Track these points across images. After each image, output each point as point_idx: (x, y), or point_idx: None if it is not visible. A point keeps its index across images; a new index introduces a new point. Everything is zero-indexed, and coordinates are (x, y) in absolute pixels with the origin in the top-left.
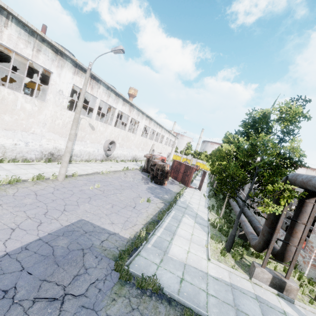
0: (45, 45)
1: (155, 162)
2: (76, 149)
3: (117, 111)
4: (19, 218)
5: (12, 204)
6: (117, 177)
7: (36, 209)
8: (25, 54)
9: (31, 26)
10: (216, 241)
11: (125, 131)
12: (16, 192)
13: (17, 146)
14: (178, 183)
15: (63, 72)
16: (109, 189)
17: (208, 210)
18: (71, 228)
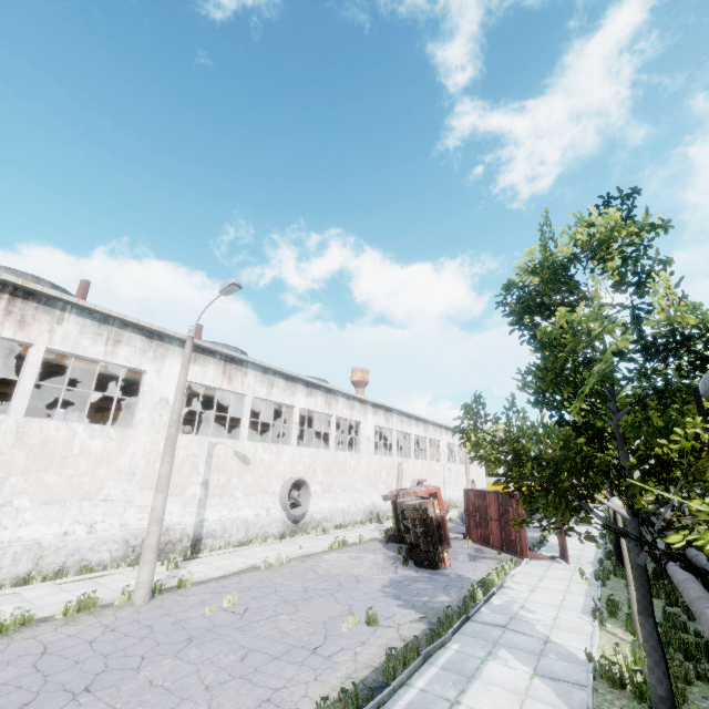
0: (130, 331)
1: (402, 503)
2: (211, 518)
3: (297, 411)
4: None
5: None
6: (305, 568)
7: (7, 695)
8: (93, 353)
9: (101, 309)
10: None
11: (329, 450)
12: None
13: (68, 538)
14: (495, 555)
15: (166, 365)
16: (264, 606)
17: (593, 621)
18: None
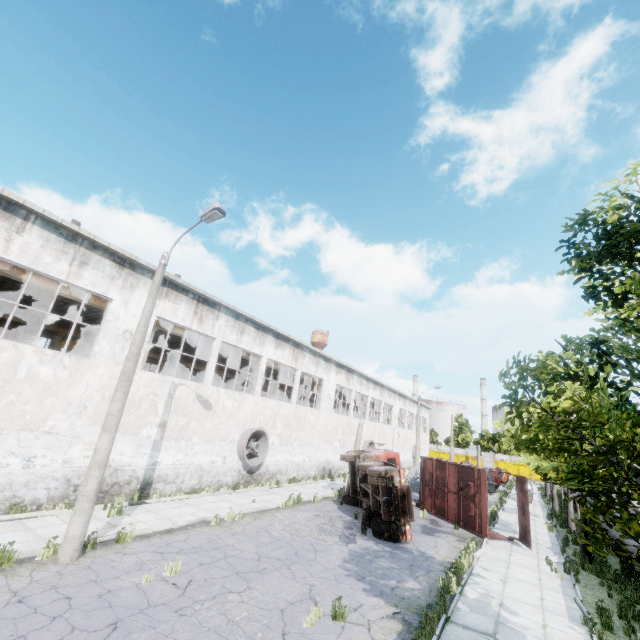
0: (99, 254)
1: (364, 467)
2: (165, 462)
3: (264, 361)
4: None
5: None
6: (259, 528)
7: None
8: (55, 272)
9: (69, 225)
10: None
11: (291, 403)
12: None
13: None
14: (452, 529)
15: (135, 296)
16: (211, 578)
17: (589, 636)
18: None
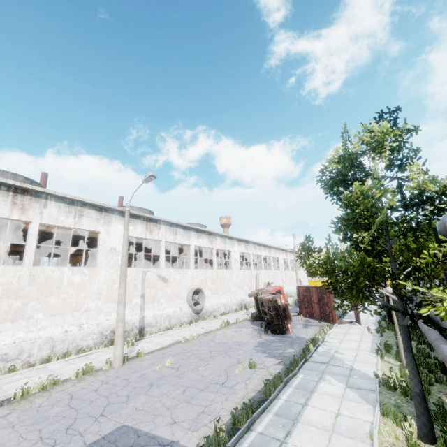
0: (87, 208)
1: (261, 298)
2: (148, 315)
3: (192, 247)
4: (26, 444)
5: (29, 421)
6: (208, 340)
7: (59, 421)
8: (67, 224)
9: (69, 196)
10: (394, 419)
11: (213, 269)
12: (44, 401)
13: (68, 334)
14: (317, 323)
15: (112, 227)
16: (189, 363)
17: (377, 356)
18: (98, 446)
